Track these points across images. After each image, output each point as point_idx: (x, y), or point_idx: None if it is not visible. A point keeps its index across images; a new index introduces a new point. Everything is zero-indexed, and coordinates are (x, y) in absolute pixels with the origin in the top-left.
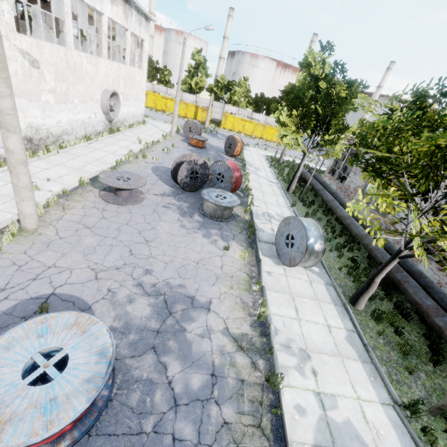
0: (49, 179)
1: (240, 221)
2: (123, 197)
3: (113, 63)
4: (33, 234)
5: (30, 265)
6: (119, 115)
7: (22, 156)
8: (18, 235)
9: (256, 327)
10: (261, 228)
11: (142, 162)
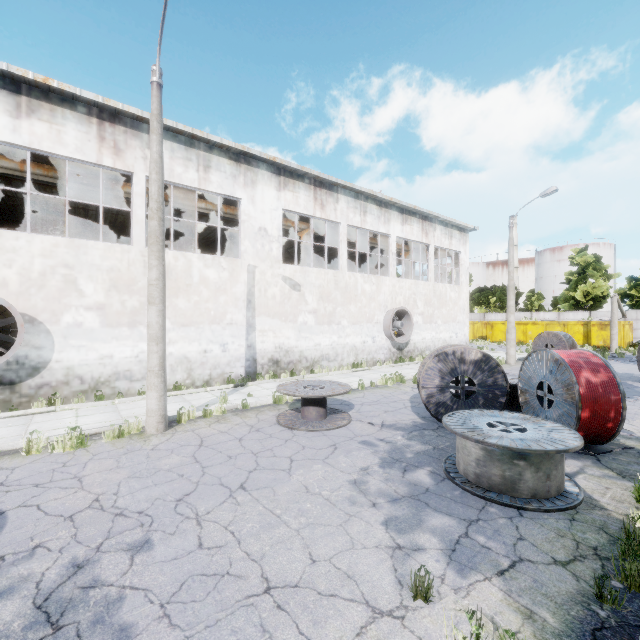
0: (250, 394)
1: (593, 522)
2: (308, 419)
3: (405, 281)
4: (141, 438)
5: (71, 467)
6: (417, 341)
7: (156, 330)
8: (130, 436)
9: None
10: None
11: (407, 387)
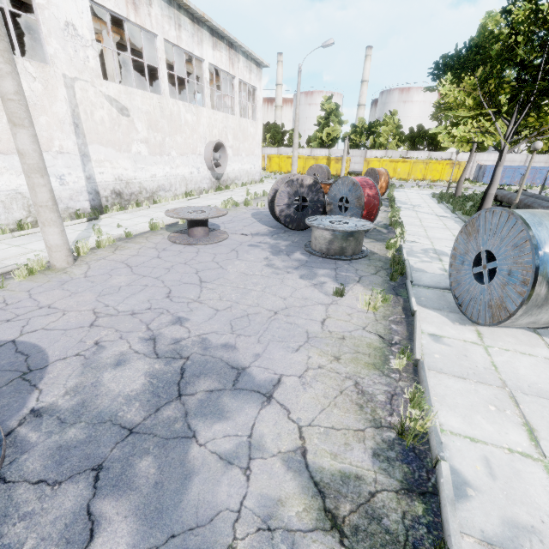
0: (119, 225)
1: (376, 259)
2: (197, 237)
3: (218, 113)
4: (58, 272)
5: (21, 303)
6: (229, 172)
7: (35, 160)
8: (40, 273)
9: (392, 461)
10: (419, 267)
11: (243, 209)
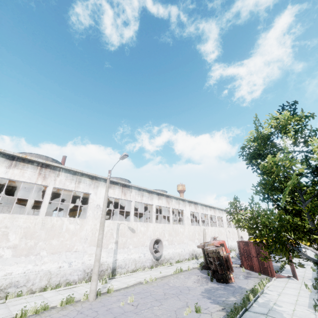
0: None
1: None
2: None
3: (239, 229)
4: None
5: None
6: None
7: None
8: None
9: None
10: None
11: None
